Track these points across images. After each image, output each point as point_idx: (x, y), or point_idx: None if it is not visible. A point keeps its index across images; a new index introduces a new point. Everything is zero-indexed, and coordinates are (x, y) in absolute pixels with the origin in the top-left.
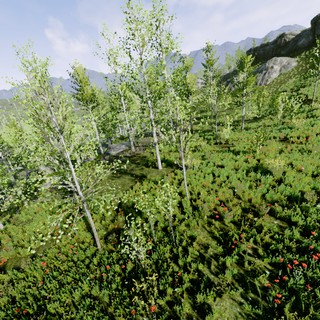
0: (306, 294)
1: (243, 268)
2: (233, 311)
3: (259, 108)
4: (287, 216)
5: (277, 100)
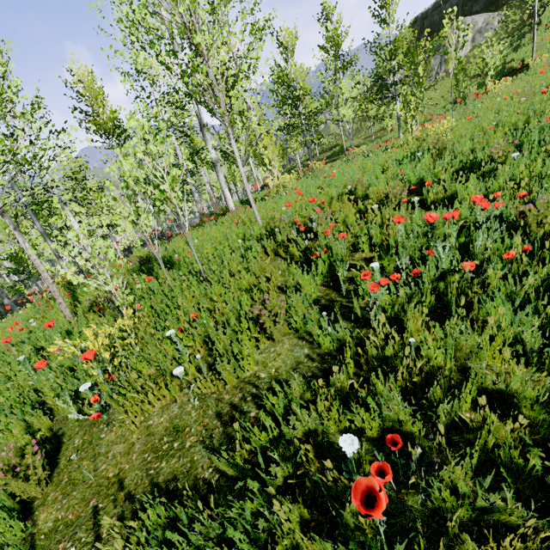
0: (457, 278)
1: (337, 290)
2: (294, 356)
3: (420, 80)
4: (450, 196)
5: (443, 33)
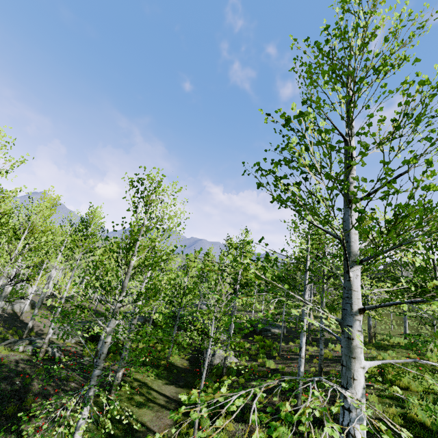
0: None
1: None
2: None
3: None
4: None
5: None
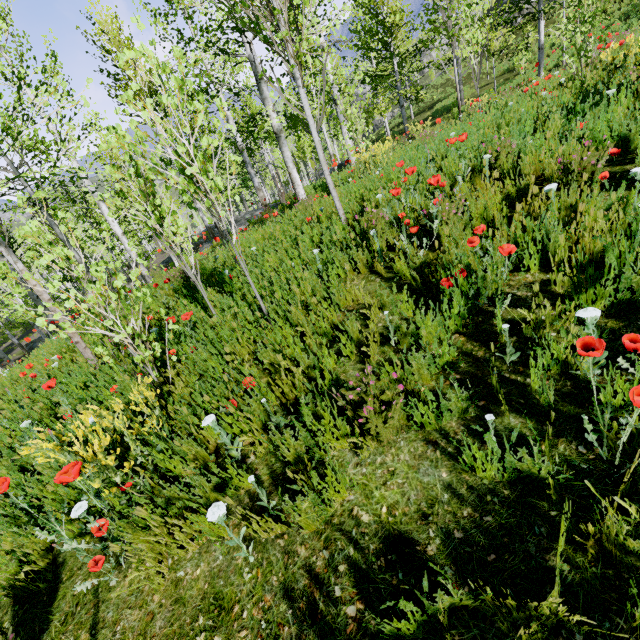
0: None
1: (487, 346)
2: (421, 482)
3: None
4: None
5: None
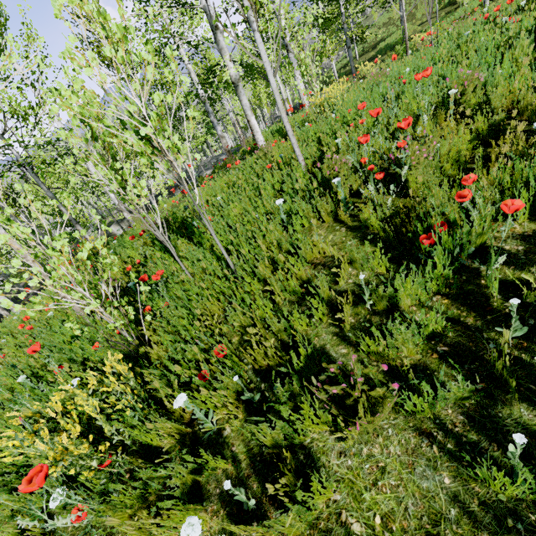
0: None
1: (477, 311)
2: (419, 487)
3: None
4: None
5: None
